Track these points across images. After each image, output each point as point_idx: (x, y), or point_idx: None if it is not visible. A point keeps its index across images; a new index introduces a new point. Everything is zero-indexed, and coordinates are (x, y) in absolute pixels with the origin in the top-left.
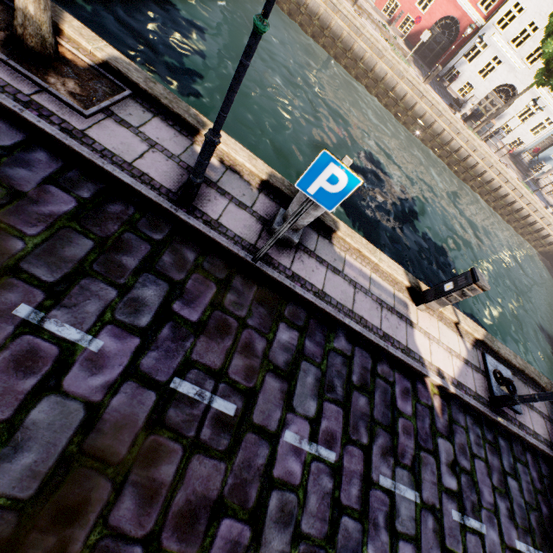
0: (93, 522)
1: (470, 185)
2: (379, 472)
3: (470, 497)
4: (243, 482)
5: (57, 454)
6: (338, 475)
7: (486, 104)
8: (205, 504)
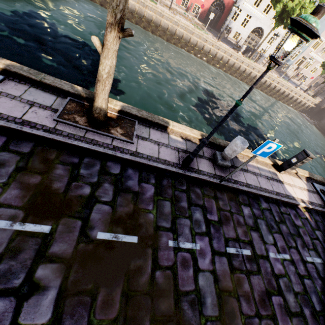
0: (239, 315)
1: (255, 87)
2: (305, 256)
3: None
4: (269, 280)
5: (215, 295)
6: (293, 263)
7: (249, 40)
8: (263, 294)
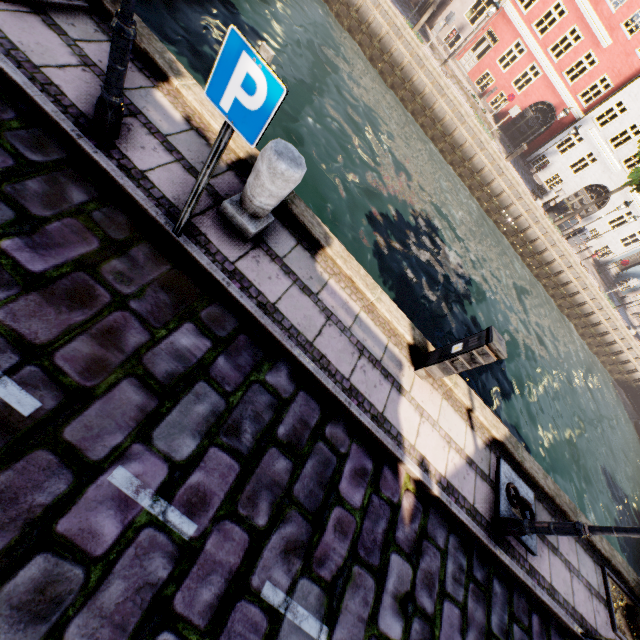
0: None
1: (543, 283)
2: (268, 576)
3: None
4: None
5: None
6: (186, 561)
7: (575, 201)
8: None
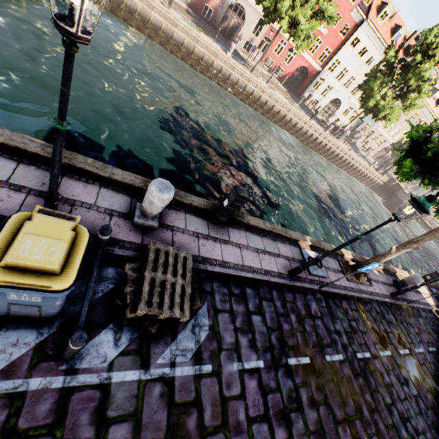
0: None
1: (335, 164)
2: None
3: None
4: None
5: None
6: None
7: (326, 109)
8: None
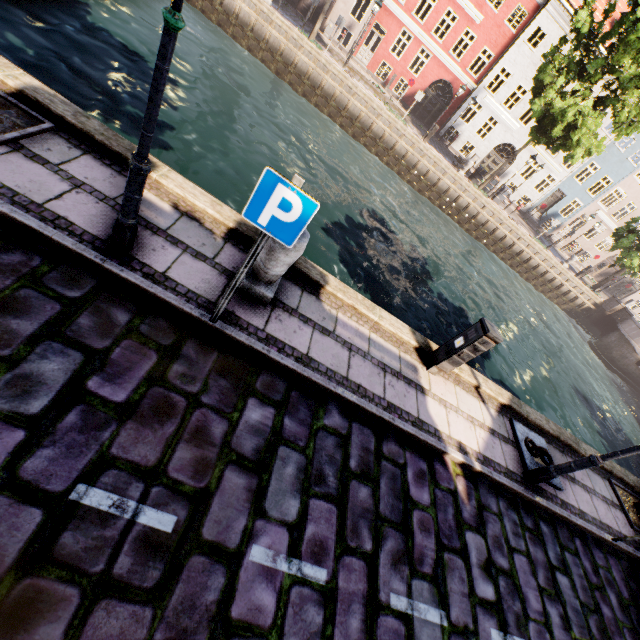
0: None
1: (484, 243)
2: (390, 589)
3: (513, 607)
4: (180, 634)
5: None
6: (330, 602)
7: (489, 162)
8: None
